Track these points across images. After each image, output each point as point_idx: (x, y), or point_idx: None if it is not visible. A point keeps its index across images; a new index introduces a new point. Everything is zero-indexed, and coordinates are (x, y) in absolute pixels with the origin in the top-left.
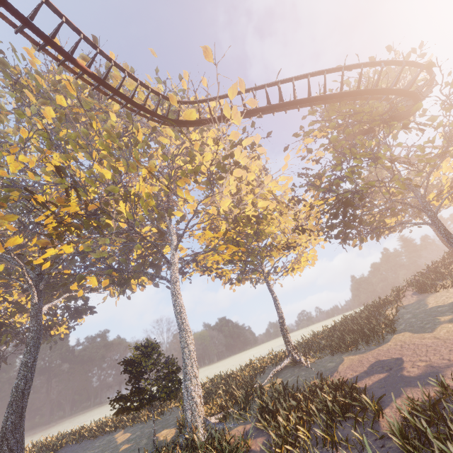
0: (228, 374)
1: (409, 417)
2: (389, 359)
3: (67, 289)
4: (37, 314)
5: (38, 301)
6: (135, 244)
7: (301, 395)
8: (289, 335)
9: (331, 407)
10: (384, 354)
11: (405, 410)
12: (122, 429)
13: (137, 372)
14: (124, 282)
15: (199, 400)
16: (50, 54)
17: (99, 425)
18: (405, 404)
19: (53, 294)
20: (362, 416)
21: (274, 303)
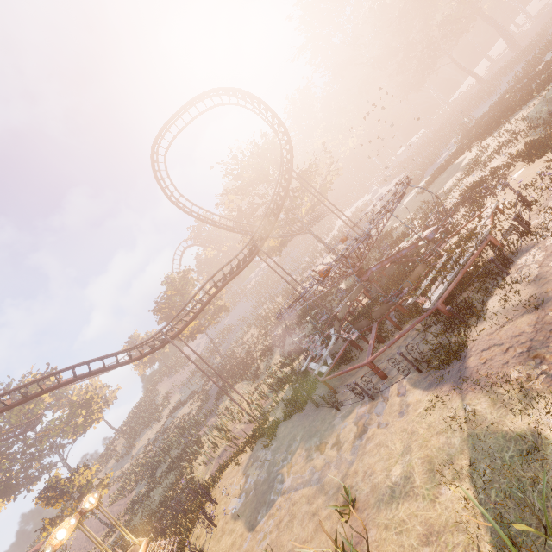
0: None
1: None
2: None
3: None
4: None
5: None
6: None
7: None
8: None
9: None
10: None
11: None
12: None
13: None
14: None
15: None
16: None
17: None
18: None
19: None
20: None
21: None
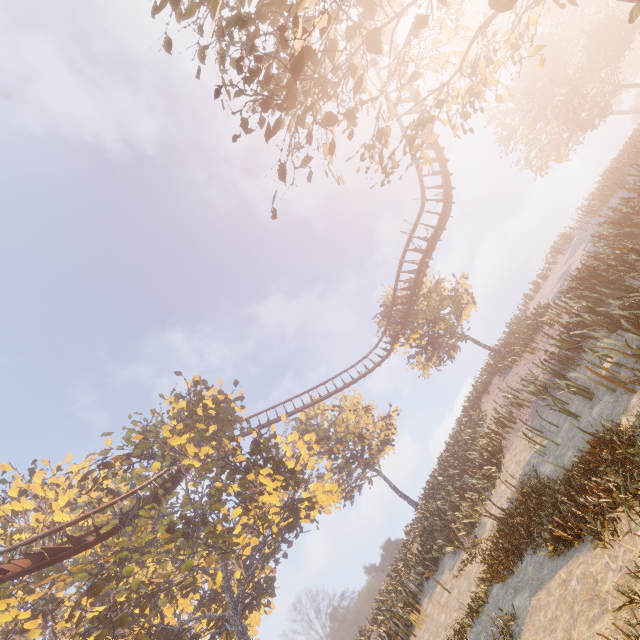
0: None
1: None
2: None
3: None
4: None
5: None
6: None
7: None
8: None
9: None
10: None
11: None
12: None
13: None
14: None
15: None
16: None
17: None
18: None
19: None
20: None
21: None
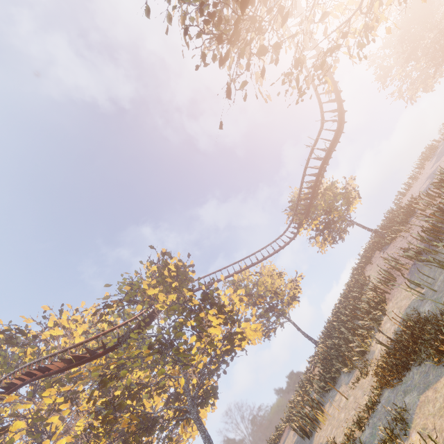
0: None
1: None
2: None
3: None
4: None
5: None
6: None
7: None
8: None
9: None
10: None
11: None
12: None
13: None
14: None
15: None
16: None
17: None
18: None
19: None
20: None
21: None
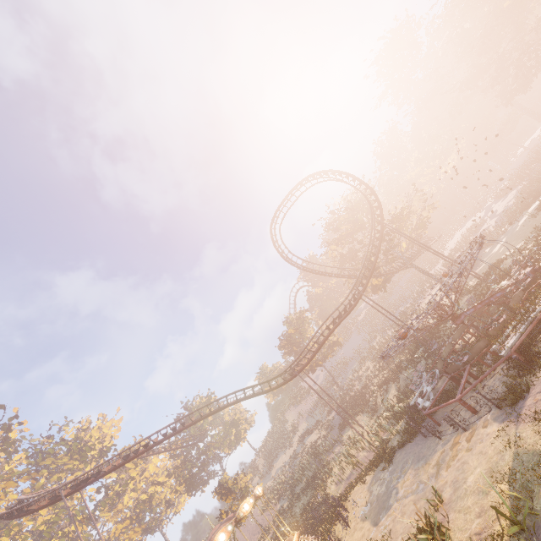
0: None
1: None
2: None
3: None
4: None
5: None
6: None
7: None
8: None
9: None
10: None
11: None
12: None
13: None
14: None
15: None
16: None
17: None
18: None
19: None
20: None
21: None
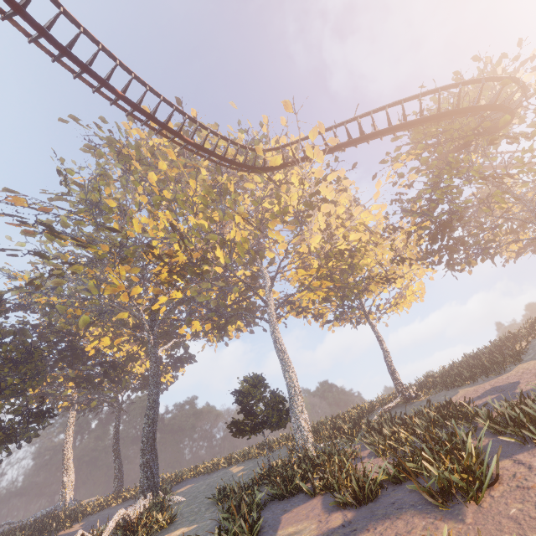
0: (334, 417)
1: (500, 409)
2: (506, 384)
3: (171, 338)
4: (154, 356)
5: (154, 344)
6: (233, 287)
7: (408, 417)
8: (397, 373)
9: (433, 416)
10: (502, 381)
11: (496, 404)
12: (235, 464)
13: (247, 403)
14: (224, 327)
15: (307, 426)
16: (163, 135)
17: (212, 464)
18: (501, 404)
19: (159, 343)
20: (463, 421)
21: (378, 341)
